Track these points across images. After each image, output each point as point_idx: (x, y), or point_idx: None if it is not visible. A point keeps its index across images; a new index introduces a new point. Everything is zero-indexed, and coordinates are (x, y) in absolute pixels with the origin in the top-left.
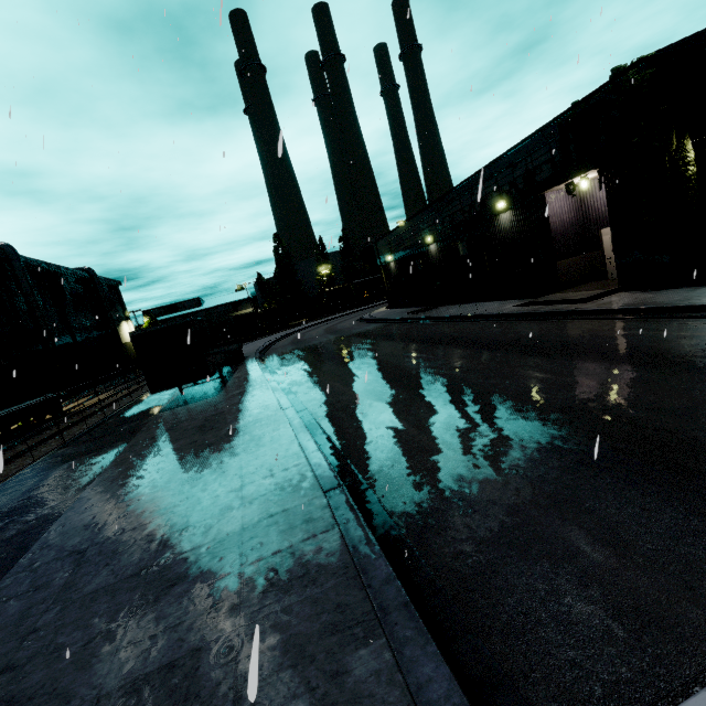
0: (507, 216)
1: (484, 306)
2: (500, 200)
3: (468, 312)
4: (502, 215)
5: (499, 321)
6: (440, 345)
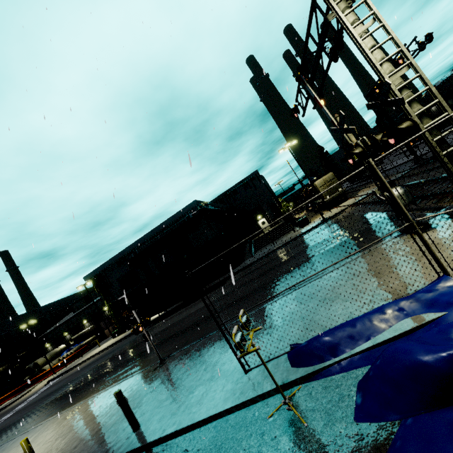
0: None
1: None
2: None
3: None
4: None
5: None
6: None
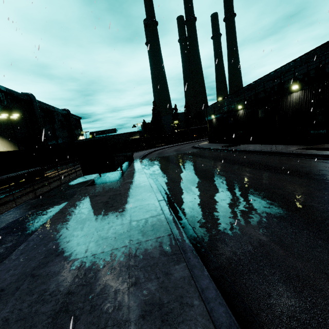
0: (298, 94)
1: (273, 147)
2: (294, 84)
3: (264, 149)
4: (294, 93)
5: (290, 157)
6: (255, 168)
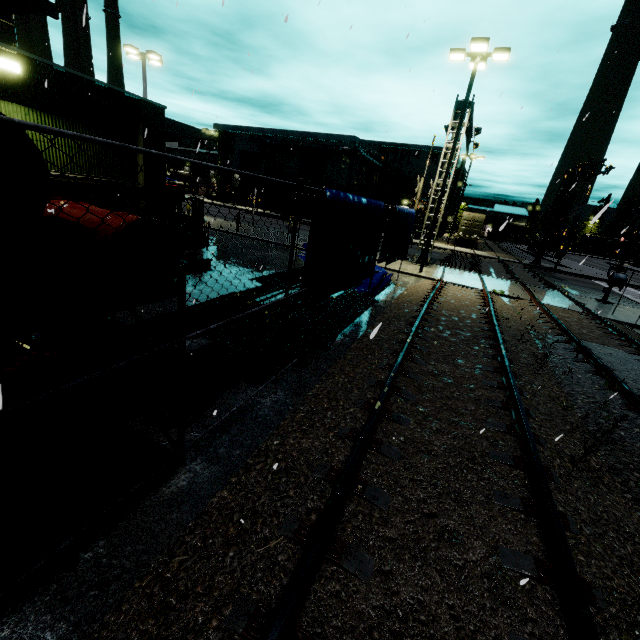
0: None
1: None
2: None
3: None
4: None
5: None
6: None
